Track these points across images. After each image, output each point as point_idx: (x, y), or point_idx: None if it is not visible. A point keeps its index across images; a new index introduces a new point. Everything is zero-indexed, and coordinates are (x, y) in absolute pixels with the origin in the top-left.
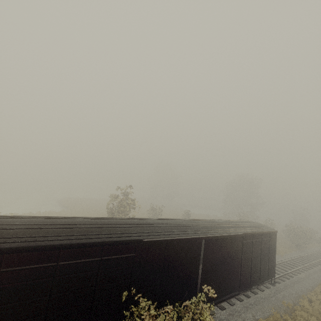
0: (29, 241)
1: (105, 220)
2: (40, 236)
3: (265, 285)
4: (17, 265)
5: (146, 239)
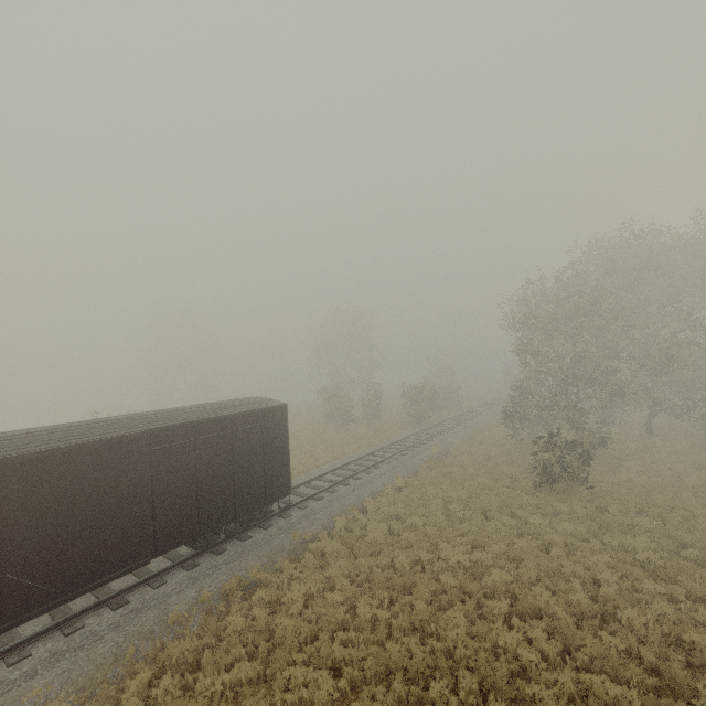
0: None
1: None
2: None
3: (283, 515)
4: None
5: None
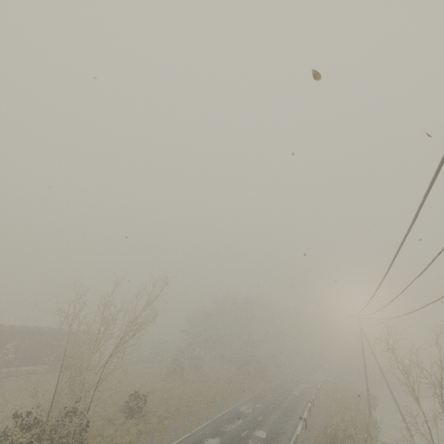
0: None
1: None
2: None
3: None
4: None
5: None
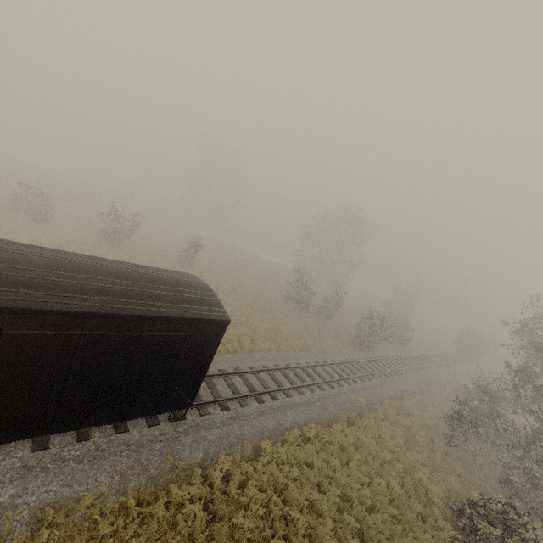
0: None
1: None
2: None
3: (177, 413)
4: None
5: None
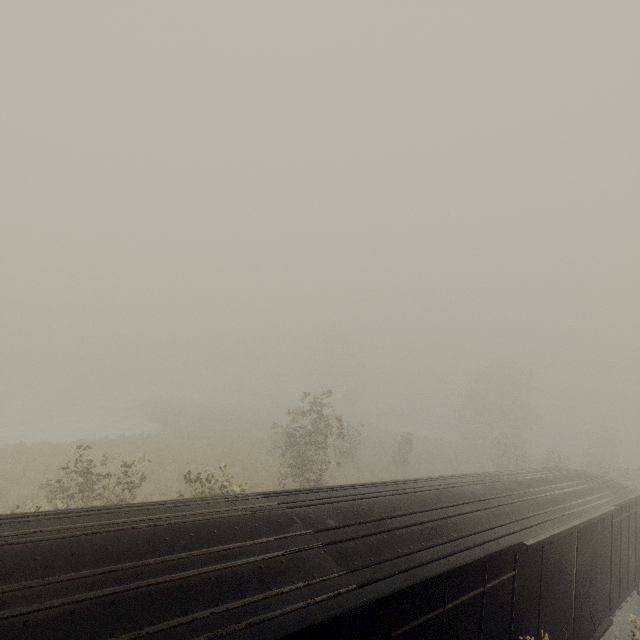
0: (406, 570)
1: (418, 495)
2: (404, 555)
3: None
4: (404, 622)
5: (526, 540)
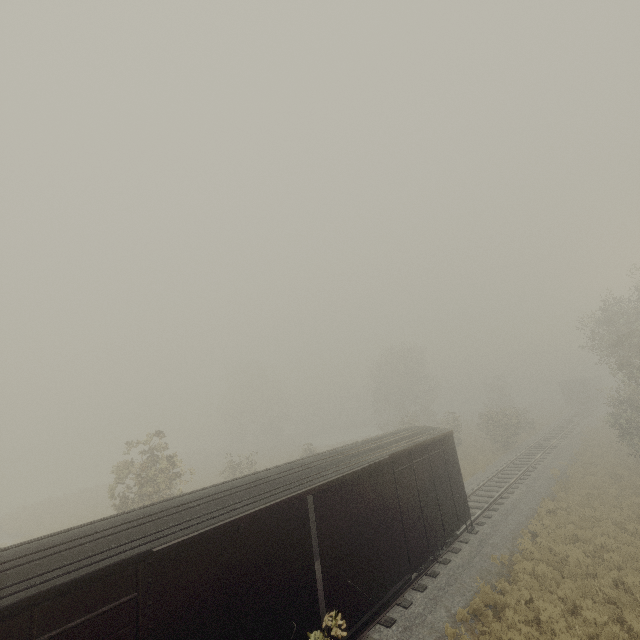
0: None
1: (59, 536)
2: None
3: (461, 539)
4: None
5: (164, 544)
